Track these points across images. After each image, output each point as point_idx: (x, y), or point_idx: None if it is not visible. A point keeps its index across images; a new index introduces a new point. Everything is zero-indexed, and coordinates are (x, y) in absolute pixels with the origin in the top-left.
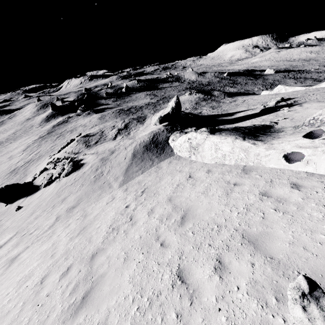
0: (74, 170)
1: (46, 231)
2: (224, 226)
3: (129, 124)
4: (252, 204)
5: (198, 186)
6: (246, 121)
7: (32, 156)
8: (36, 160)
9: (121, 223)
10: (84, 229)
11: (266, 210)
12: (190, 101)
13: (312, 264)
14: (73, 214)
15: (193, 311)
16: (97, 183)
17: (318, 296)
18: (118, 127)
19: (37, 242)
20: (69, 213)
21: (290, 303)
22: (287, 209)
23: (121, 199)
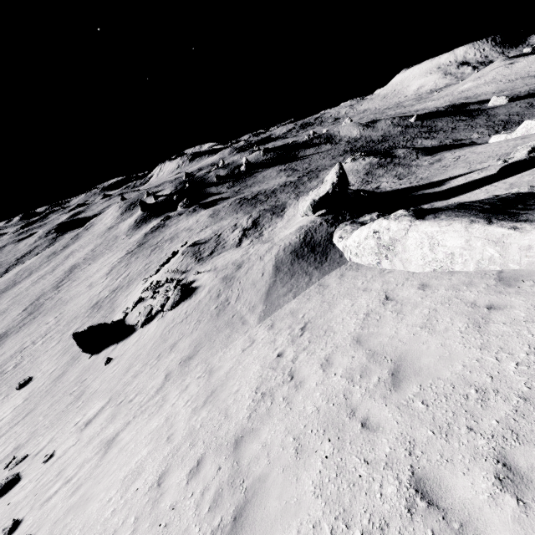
0: (183, 298)
1: (153, 397)
2: (493, 391)
3: (259, 220)
4: None
5: (410, 314)
6: (473, 192)
7: (119, 281)
8: (126, 286)
9: (276, 384)
10: (212, 395)
11: None
12: (356, 172)
13: None
14: (191, 368)
15: None
16: (222, 317)
17: None
18: (242, 226)
19: (142, 415)
20: (184, 368)
21: None
22: None
23: (267, 343)
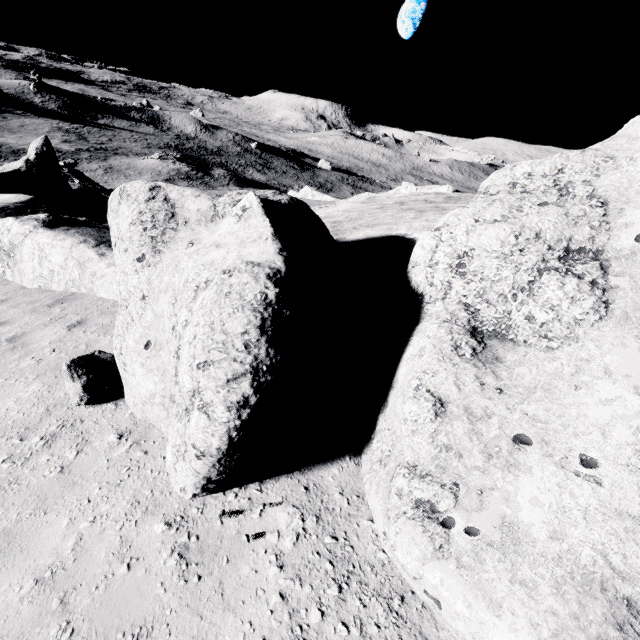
0: None
1: None
2: None
3: None
4: None
5: None
6: None
7: None
8: None
9: None
10: None
11: None
12: (157, 173)
13: None
14: None
15: None
16: None
17: None
18: None
19: None
20: None
21: None
22: (2, 360)
23: None
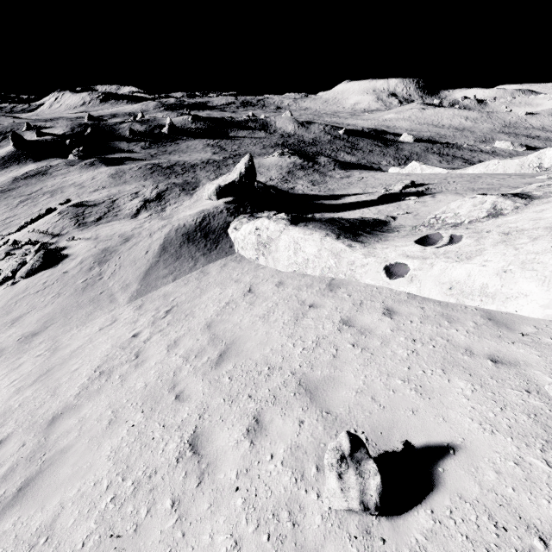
0: (46, 266)
1: None
2: (278, 368)
3: (165, 193)
4: (325, 336)
5: (258, 306)
6: (355, 211)
7: None
8: None
9: (118, 363)
10: (47, 373)
11: (341, 346)
12: (280, 168)
13: (374, 419)
14: (33, 346)
15: (199, 494)
16: (89, 293)
17: (361, 459)
18: (144, 196)
19: None
20: (23, 345)
21: (326, 470)
22: (369, 345)
23: (128, 323)
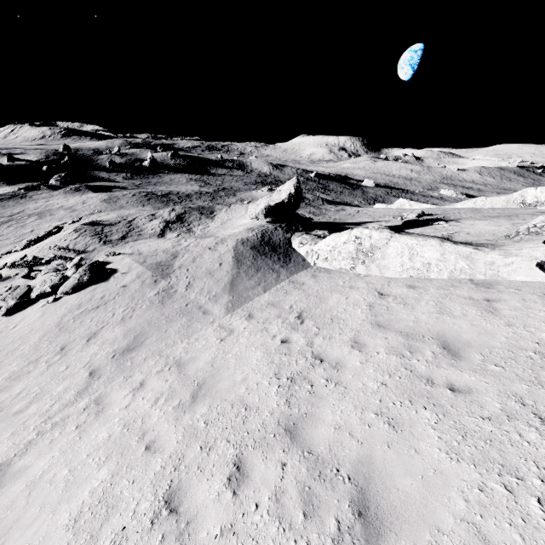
0: (93, 281)
1: (73, 402)
2: None
3: (185, 215)
4: None
5: (418, 305)
6: None
7: None
8: None
9: (303, 368)
10: (202, 387)
11: None
12: None
13: None
14: (137, 362)
15: None
16: (171, 305)
17: None
18: (163, 218)
19: (60, 428)
20: (123, 362)
21: None
22: None
23: (255, 331)
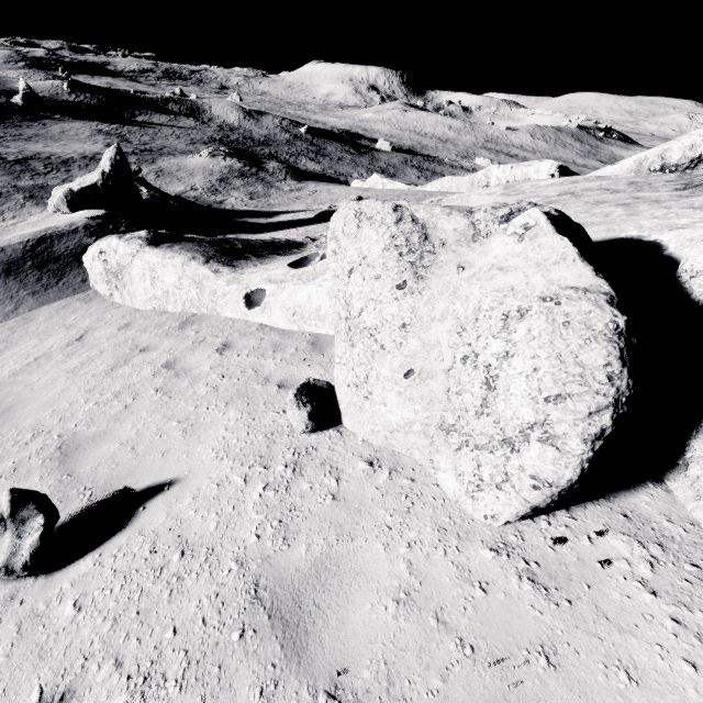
0: None
1: None
2: (46, 433)
3: None
4: (133, 384)
5: (77, 357)
6: (280, 231)
7: None
8: None
9: None
10: None
11: (143, 394)
12: (209, 173)
13: (117, 471)
14: None
15: None
16: None
17: (28, 517)
18: None
19: None
20: None
21: None
22: (174, 388)
23: None
